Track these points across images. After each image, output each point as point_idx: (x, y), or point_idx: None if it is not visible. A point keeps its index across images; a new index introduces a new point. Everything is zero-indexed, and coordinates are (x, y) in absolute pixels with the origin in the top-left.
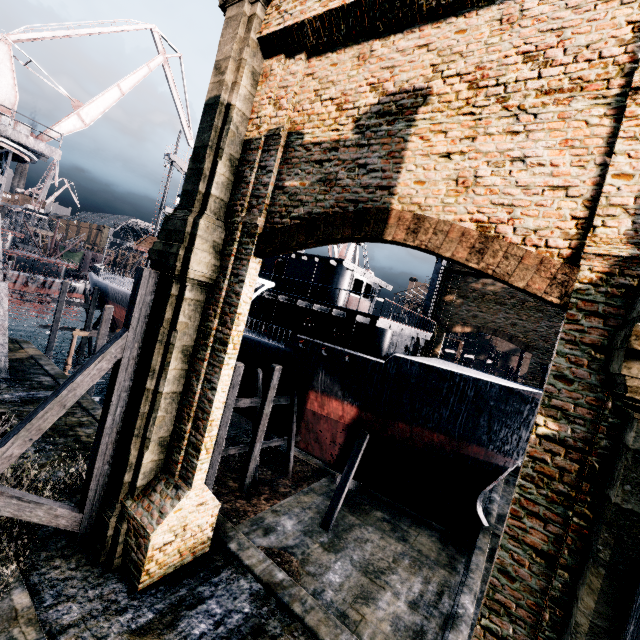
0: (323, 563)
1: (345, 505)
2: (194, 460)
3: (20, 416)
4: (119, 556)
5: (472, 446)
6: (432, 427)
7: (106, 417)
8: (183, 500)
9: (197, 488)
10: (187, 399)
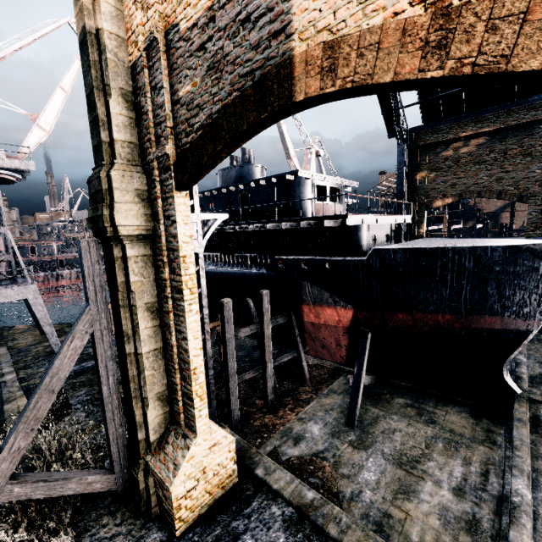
0: (355, 462)
1: (366, 399)
2: (191, 409)
3: (74, 387)
4: (155, 505)
5: (484, 318)
6: (434, 309)
7: (101, 388)
8: (192, 448)
9: (203, 433)
10: (168, 353)
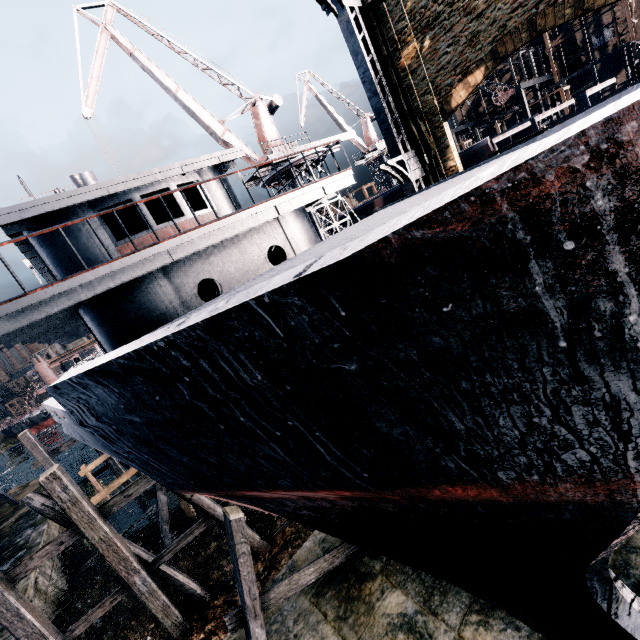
0: None
1: (334, 596)
2: None
3: None
4: None
5: (440, 488)
6: (293, 485)
7: None
8: None
9: None
10: None
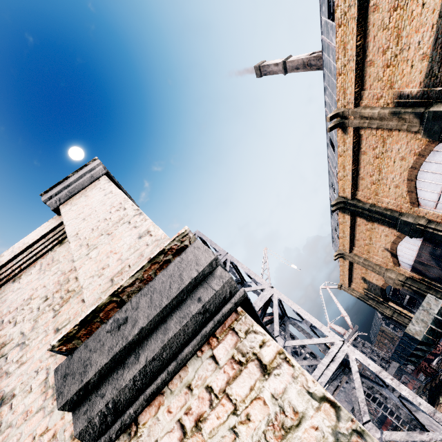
0: None
1: None
2: None
3: None
4: None
5: None
6: None
7: None
8: None
9: None
10: None
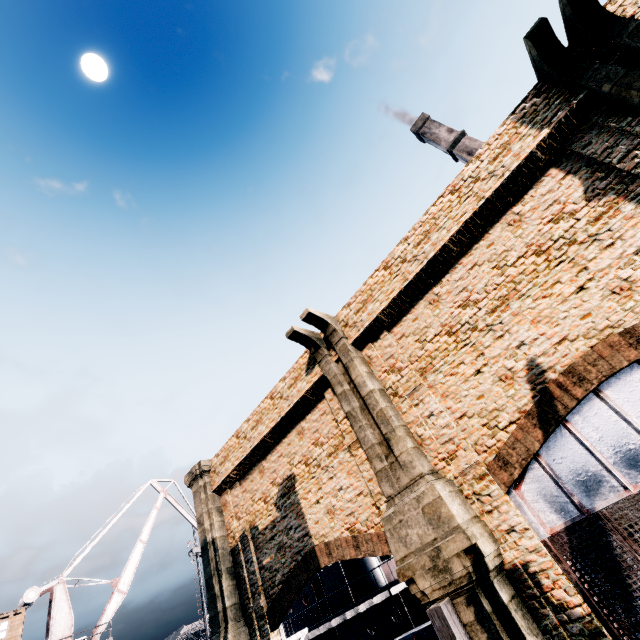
0: None
1: None
2: None
3: None
4: None
5: None
6: None
7: None
8: None
9: None
10: None
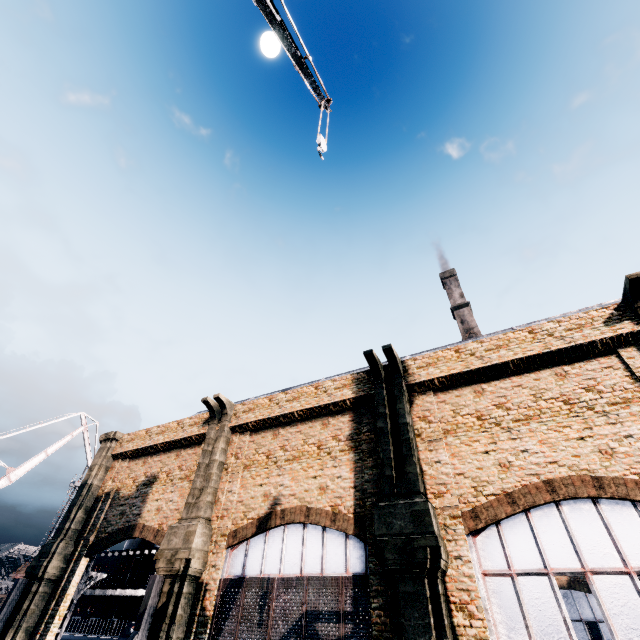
0: None
1: None
2: None
3: None
4: None
5: None
6: None
7: None
8: None
9: None
10: None
